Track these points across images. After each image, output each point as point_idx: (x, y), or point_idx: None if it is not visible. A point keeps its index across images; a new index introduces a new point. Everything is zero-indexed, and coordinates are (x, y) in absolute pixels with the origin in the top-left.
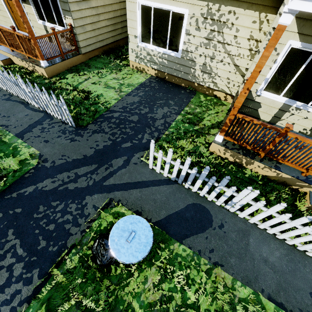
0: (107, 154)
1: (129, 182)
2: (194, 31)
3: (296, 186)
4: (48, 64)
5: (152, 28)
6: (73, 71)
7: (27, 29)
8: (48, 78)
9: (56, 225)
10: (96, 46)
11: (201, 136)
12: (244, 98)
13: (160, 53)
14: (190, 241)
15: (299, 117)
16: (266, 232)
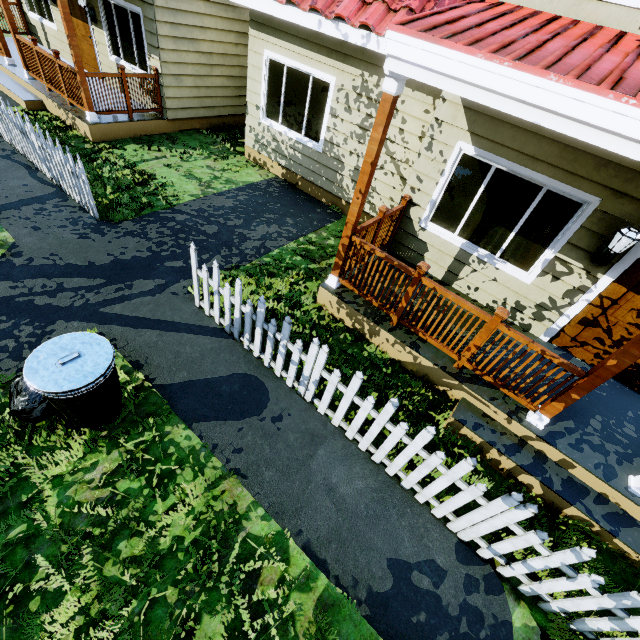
0: (132, 269)
1: (148, 318)
2: (343, 113)
3: (444, 386)
4: (98, 120)
5: (284, 98)
6: (142, 142)
7: (73, 58)
8: (92, 143)
9: None
10: (198, 114)
11: (315, 280)
12: (358, 207)
13: (291, 140)
14: (208, 427)
15: (485, 278)
16: (357, 447)
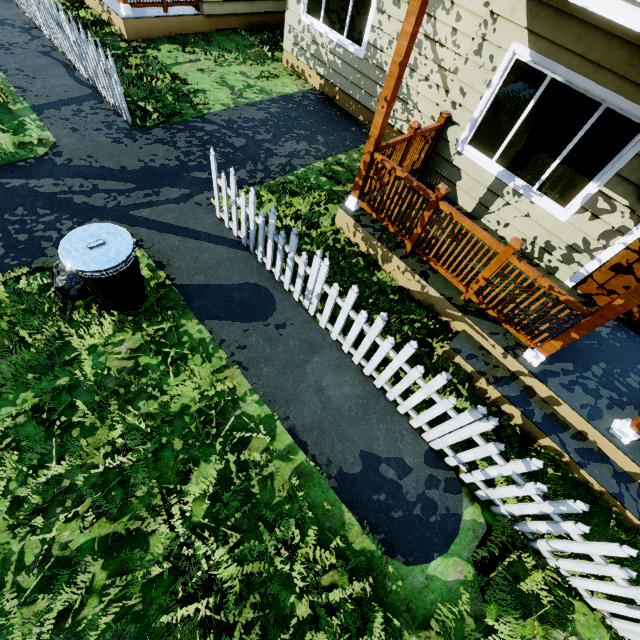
0: (160, 177)
1: (172, 224)
2: (391, 7)
3: (447, 317)
4: (132, 14)
5: None
6: (177, 42)
7: None
8: (127, 41)
9: (30, 238)
10: (237, 9)
11: (337, 203)
12: (382, 118)
13: (332, 43)
14: (218, 325)
15: (517, 212)
16: (351, 360)
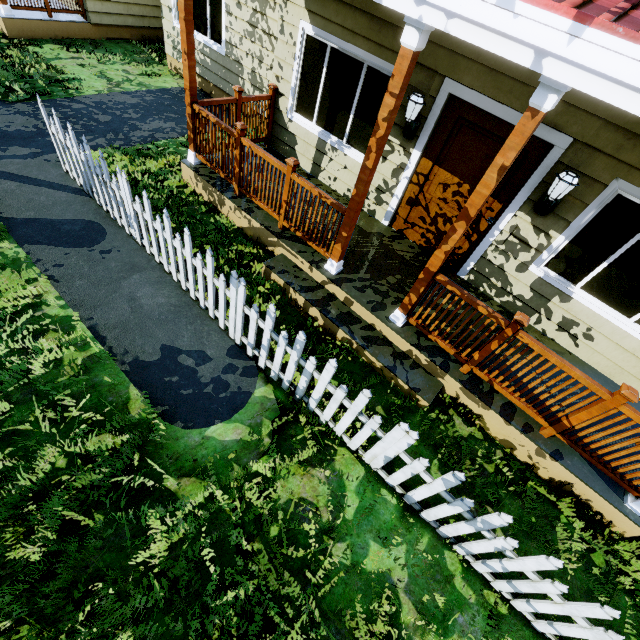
0: (12, 138)
1: (13, 173)
2: (236, 10)
3: (271, 246)
4: (13, 14)
5: None
6: (62, 43)
7: None
8: (9, 39)
9: None
10: (126, 22)
11: None
12: (188, 70)
13: (201, 44)
14: (38, 249)
15: (339, 166)
16: (172, 278)
